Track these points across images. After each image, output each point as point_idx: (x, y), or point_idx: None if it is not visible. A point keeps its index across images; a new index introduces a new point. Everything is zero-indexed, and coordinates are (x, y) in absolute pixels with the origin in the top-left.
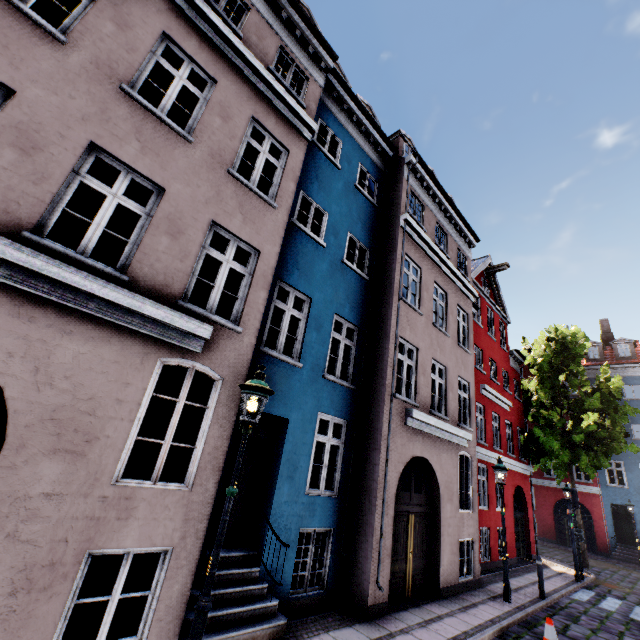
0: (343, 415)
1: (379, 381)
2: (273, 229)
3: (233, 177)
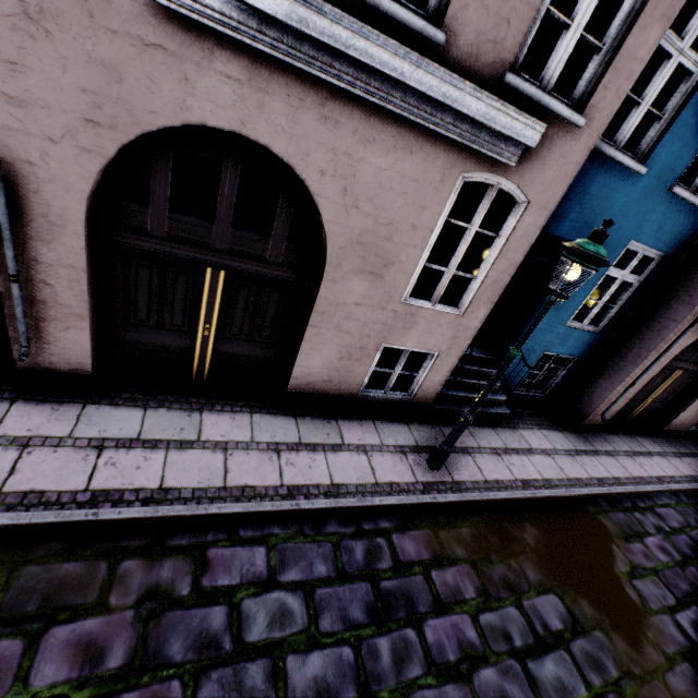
0: (664, 248)
1: None
2: None
3: None
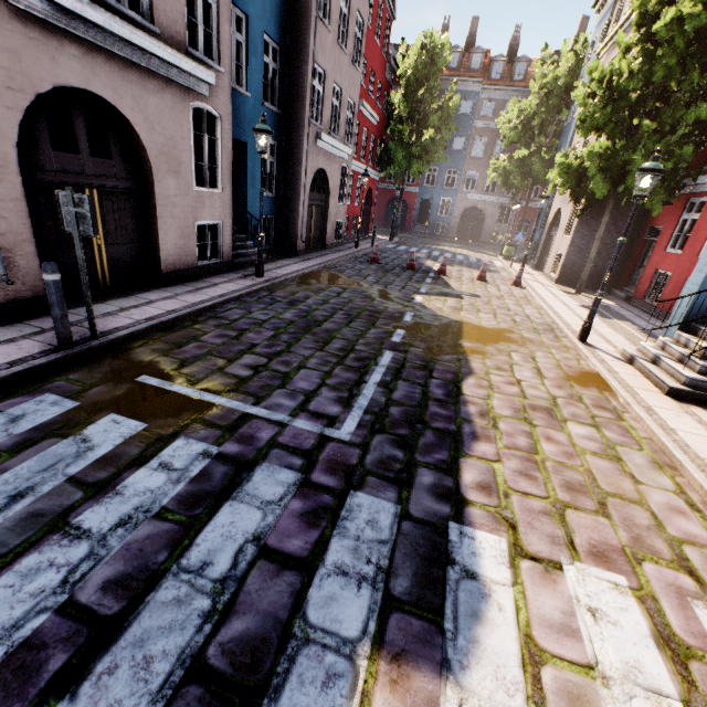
0: (275, 138)
1: (300, 108)
2: None
3: None
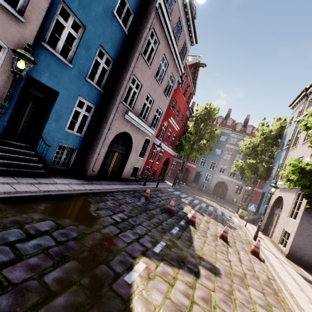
0: (93, 103)
1: (116, 93)
2: None
3: None
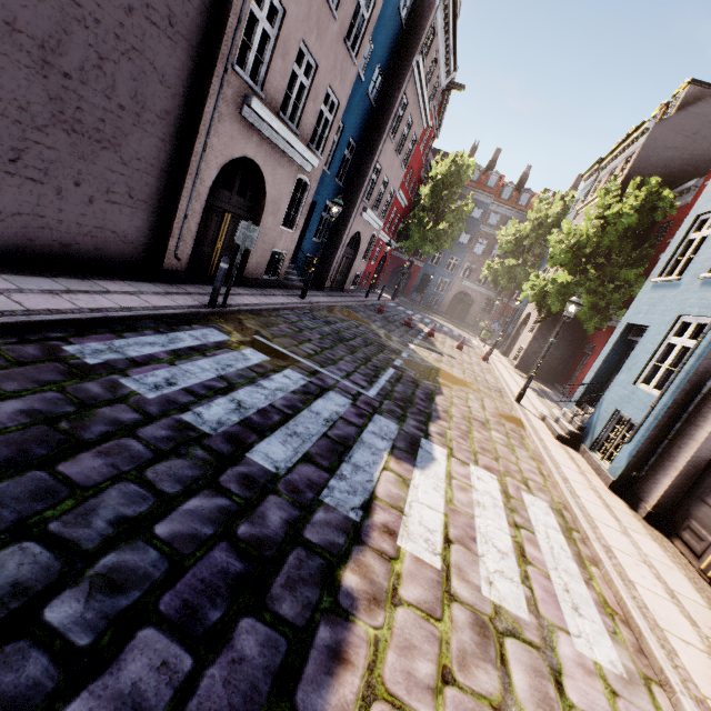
0: None
1: (358, 188)
2: (349, 84)
3: (345, 44)
